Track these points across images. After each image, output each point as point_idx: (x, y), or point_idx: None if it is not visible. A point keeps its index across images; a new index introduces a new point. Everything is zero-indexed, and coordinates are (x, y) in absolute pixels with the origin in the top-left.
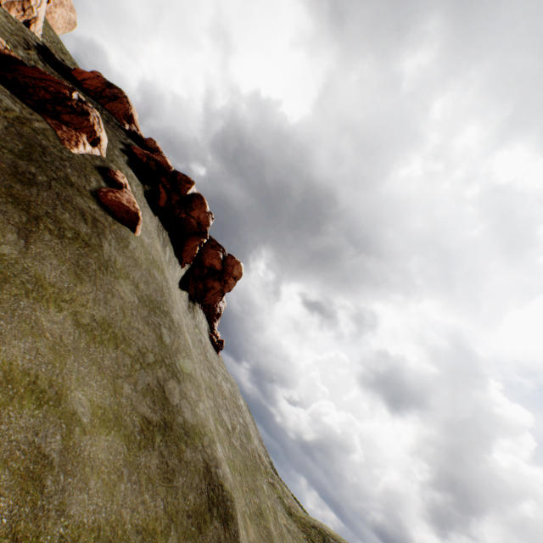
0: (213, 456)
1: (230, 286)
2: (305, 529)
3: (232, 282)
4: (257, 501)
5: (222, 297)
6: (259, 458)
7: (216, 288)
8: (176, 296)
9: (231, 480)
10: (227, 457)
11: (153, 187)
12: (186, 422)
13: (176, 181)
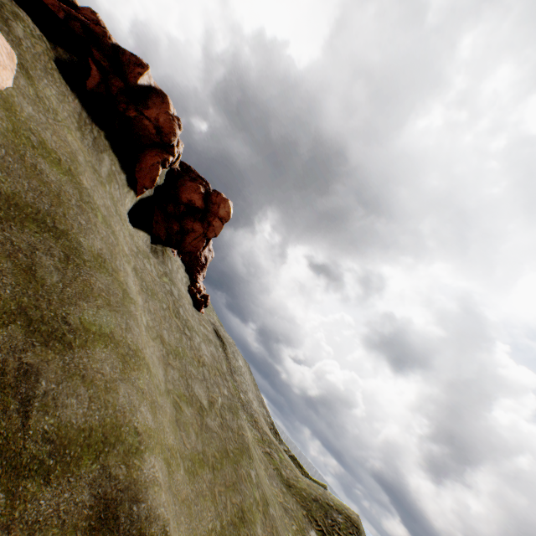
0: (129, 482)
1: (215, 229)
2: (305, 503)
3: (217, 225)
4: (238, 501)
5: (207, 244)
6: (255, 425)
7: (197, 231)
8: (112, 223)
9: (164, 520)
10: (193, 449)
11: (75, 56)
12: (63, 427)
13: (122, 64)
